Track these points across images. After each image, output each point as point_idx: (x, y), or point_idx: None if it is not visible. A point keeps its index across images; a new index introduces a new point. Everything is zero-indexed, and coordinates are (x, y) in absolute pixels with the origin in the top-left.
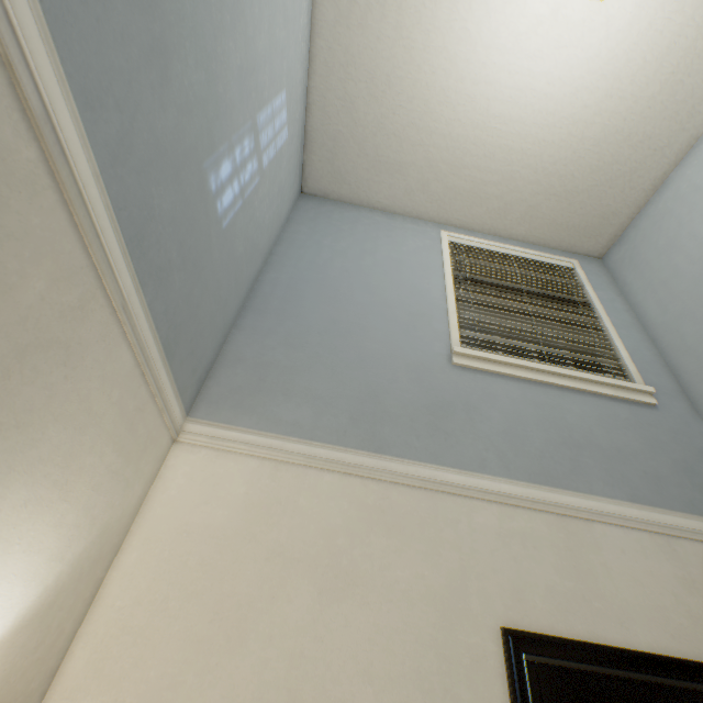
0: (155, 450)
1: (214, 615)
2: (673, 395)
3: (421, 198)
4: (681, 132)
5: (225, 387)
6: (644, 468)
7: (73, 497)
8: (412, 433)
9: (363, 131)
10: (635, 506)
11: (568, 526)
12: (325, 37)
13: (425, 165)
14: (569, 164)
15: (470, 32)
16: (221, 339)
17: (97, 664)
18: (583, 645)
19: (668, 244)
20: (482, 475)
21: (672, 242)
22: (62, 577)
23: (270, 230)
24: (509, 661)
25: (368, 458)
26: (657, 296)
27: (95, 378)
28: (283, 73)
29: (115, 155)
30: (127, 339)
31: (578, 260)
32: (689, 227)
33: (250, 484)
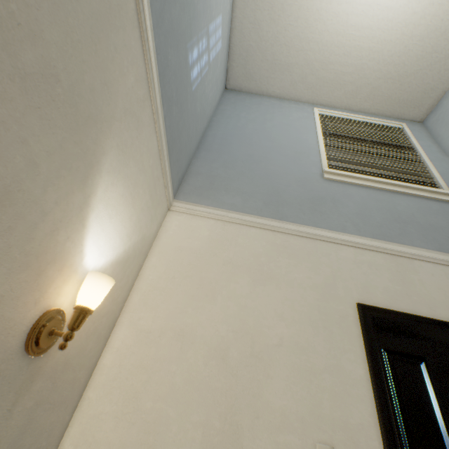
0: (162, 209)
1: (199, 286)
2: None
3: (301, 87)
4: None
5: (192, 186)
6: (448, 235)
7: (135, 207)
8: (300, 212)
9: (265, 44)
10: (441, 254)
11: (397, 261)
12: None
13: (304, 64)
14: (401, 55)
15: None
16: (188, 162)
17: (144, 300)
18: (406, 314)
19: None
20: (343, 233)
21: None
22: (130, 249)
23: (211, 105)
24: (361, 318)
25: (275, 222)
26: None
27: (145, 146)
28: (221, 2)
29: (158, 21)
30: (156, 133)
31: (405, 124)
32: None
33: (211, 231)
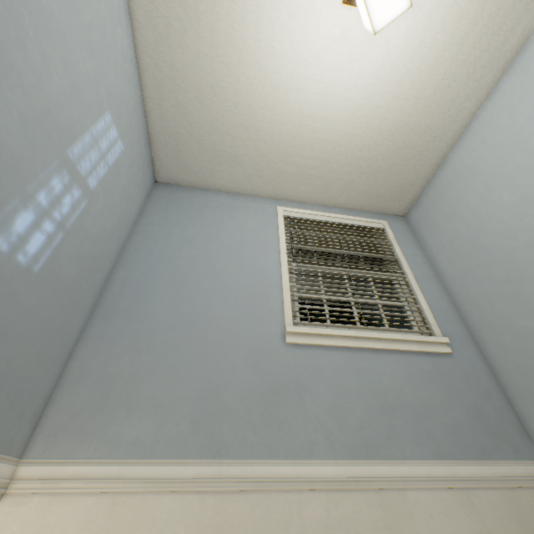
0: None
1: None
2: (464, 340)
3: (258, 181)
4: (453, 123)
5: (66, 412)
6: (445, 420)
7: None
8: (249, 427)
9: (199, 131)
10: (439, 463)
11: (386, 500)
12: (150, 55)
13: (257, 155)
14: (372, 150)
15: (277, 49)
16: (62, 360)
17: None
18: None
19: (451, 211)
20: (312, 460)
21: (454, 210)
22: None
23: (118, 232)
24: None
25: (207, 467)
26: (446, 252)
27: None
28: (102, 98)
29: None
30: None
31: (387, 220)
32: (465, 200)
33: (84, 530)
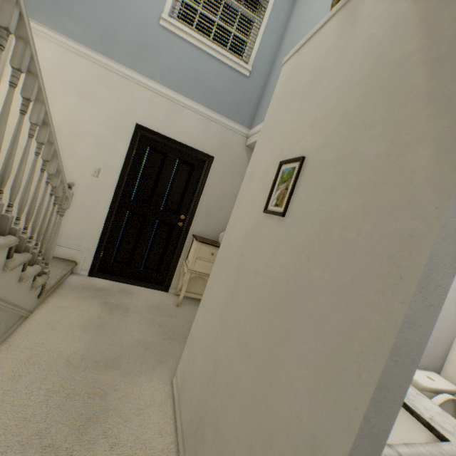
0: None
1: None
2: (262, 76)
3: None
4: None
5: (37, 2)
6: (220, 99)
7: None
8: (127, 55)
9: None
10: (206, 109)
11: (175, 107)
12: None
13: None
14: None
15: None
16: None
17: None
18: (159, 134)
19: None
20: (151, 81)
21: None
22: None
23: None
24: (135, 130)
25: (105, 60)
26: (294, 16)
27: None
28: None
29: None
30: None
31: None
32: None
33: (53, 55)
